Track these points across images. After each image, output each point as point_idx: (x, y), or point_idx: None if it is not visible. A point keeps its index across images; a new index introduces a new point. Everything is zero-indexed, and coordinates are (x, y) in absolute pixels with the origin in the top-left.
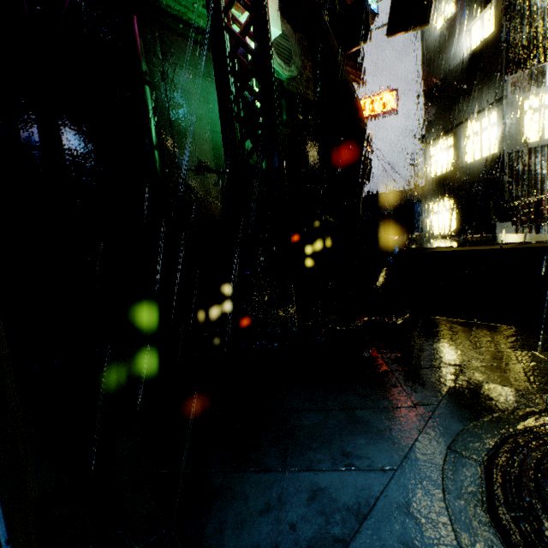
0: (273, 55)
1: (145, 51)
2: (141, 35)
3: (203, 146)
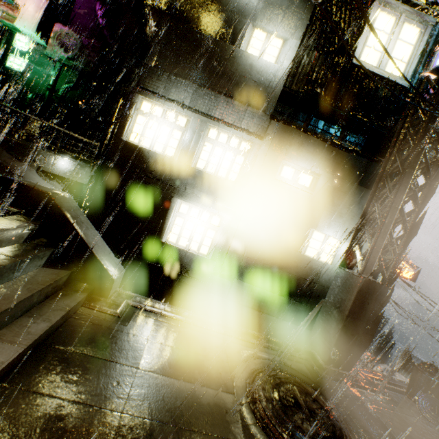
0: (55, 46)
1: (5, 42)
2: (4, 36)
3: (29, 83)
